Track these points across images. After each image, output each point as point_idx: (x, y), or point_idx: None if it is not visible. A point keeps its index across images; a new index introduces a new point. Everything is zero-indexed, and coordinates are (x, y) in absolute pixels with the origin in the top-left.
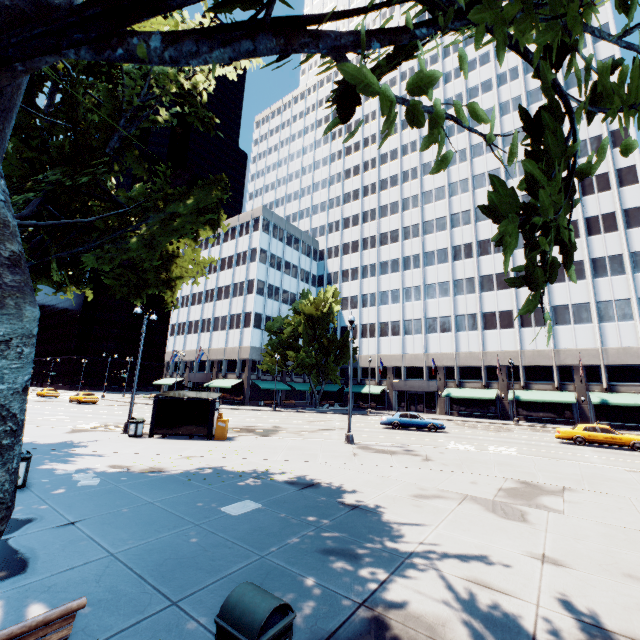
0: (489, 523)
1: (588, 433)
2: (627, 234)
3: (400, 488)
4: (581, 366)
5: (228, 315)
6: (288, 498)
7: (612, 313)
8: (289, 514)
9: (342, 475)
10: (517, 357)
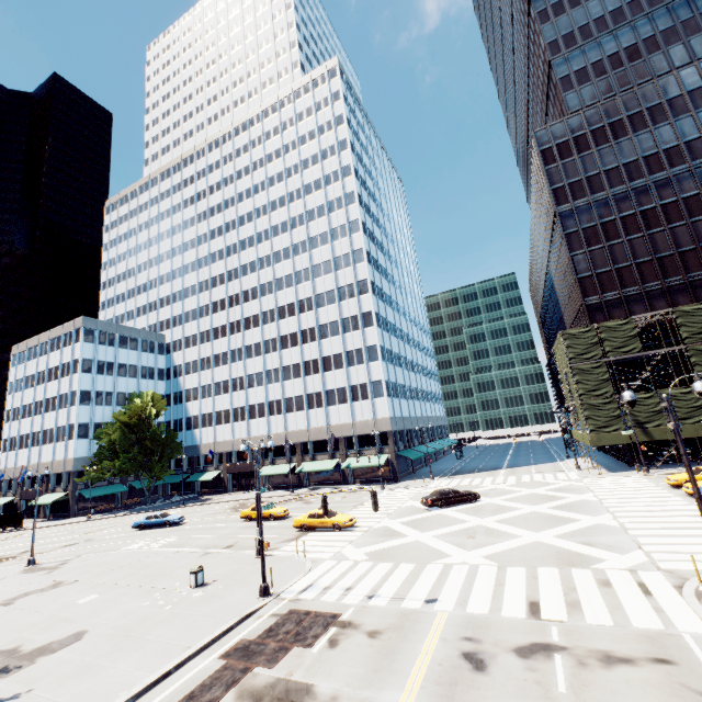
0: None
1: (252, 512)
2: (364, 332)
3: None
4: (332, 441)
5: (55, 428)
6: None
7: (358, 394)
8: None
9: None
10: (306, 434)
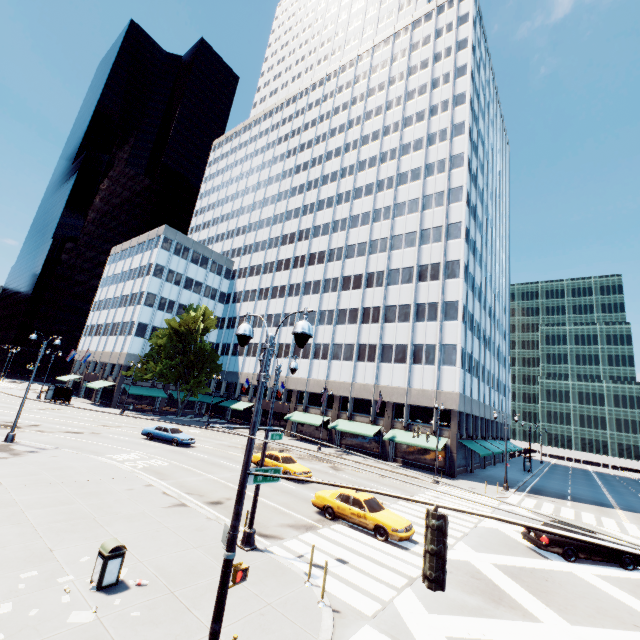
0: None
1: (266, 459)
2: (445, 284)
3: None
4: (379, 403)
5: (121, 322)
6: None
7: (421, 356)
8: None
9: None
10: (349, 389)
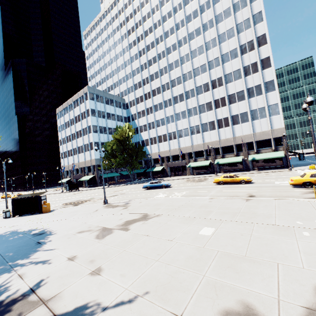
0: (84, 242)
1: (224, 179)
2: (262, 73)
3: (80, 228)
4: (242, 144)
5: (83, 145)
6: (17, 243)
7: (257, 115)
8: (2, 252)
9: (66, 225)
10: (218, 143)
